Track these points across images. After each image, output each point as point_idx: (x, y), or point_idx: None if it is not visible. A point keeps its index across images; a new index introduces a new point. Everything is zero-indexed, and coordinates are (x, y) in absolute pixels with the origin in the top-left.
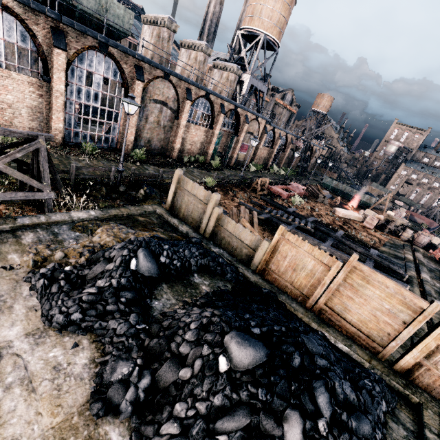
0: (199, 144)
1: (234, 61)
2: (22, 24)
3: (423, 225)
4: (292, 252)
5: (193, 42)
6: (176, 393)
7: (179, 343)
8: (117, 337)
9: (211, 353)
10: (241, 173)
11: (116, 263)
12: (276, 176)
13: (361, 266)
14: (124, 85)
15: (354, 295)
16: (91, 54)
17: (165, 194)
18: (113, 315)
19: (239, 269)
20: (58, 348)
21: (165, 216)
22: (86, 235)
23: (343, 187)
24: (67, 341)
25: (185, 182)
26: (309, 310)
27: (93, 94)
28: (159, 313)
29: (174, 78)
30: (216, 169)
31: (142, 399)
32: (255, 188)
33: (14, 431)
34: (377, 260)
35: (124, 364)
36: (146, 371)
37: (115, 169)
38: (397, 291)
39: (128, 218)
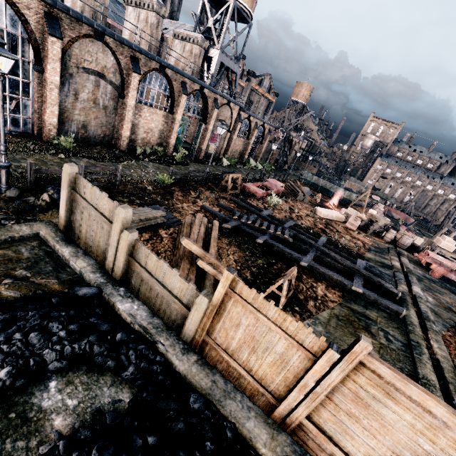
0: (157, 132)
1: (199, 32)
2: None
3: (399, 221)
4: (248, 319)
5: None
6: None
7: None
8: None
9: None
10: (207, 168)
11: None
12: (253, 171)
13: (377, 365)
14: (31, 42)
15: (360, 412)
16: None
17: None
18: None
19: (159, 346)
20: None
21: (50, 242)
22: None
23: (323, 183)
24: None
25: (81, 185)
26: (279, 428)
27: None
28: None
29: (111, 39)
30: (179, 163)
31: None
32: (225, 186)
33: None
34: (367, 276)
35: None
36: None
37: None
38: (453, 426)
39: None
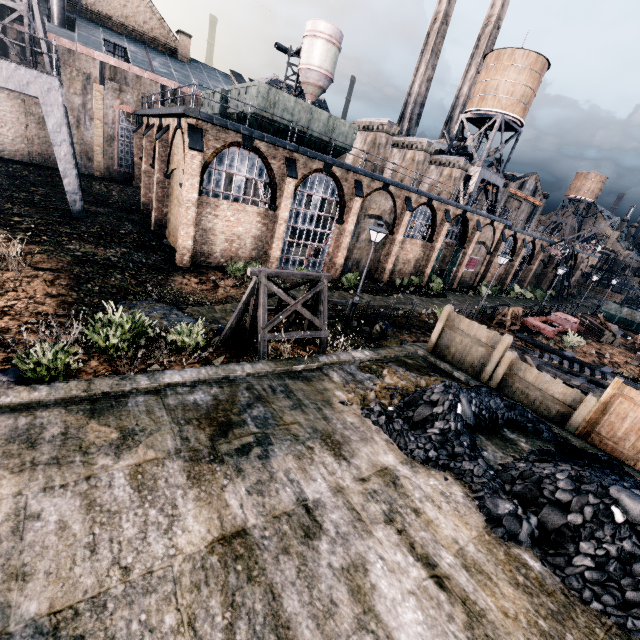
0: (413, 262)
1: (455, 152)
2: (264, 160)
3: None
4: (636, 412)
5: (410, 141)
6: (572, 534)
7: (551, 490)
8: (478, 478)
9: (600, 503)
10: (482, 301)
11: (445, 407)
12: (521, 301)
13: None
14: (340, 203)
15: None
16: (313, 177)
17: (396, 329)
18: (462, 457)
19: (553, 428)
20: (432, 479)
21: (431, 359)
22: (375, 377)
23: None
24: (435, 474)
25: (457, 320)
26: None
27: (309, 217)
28: (497, 464)
29: (393, 187)
30: (437, 294)
31: (537, 535)
32: (500, 320)
33: (449, 533)
34: None
35: (503, 501)
36: (528, 511)
37: (351, 302)
38: None
39: (398, 360)
